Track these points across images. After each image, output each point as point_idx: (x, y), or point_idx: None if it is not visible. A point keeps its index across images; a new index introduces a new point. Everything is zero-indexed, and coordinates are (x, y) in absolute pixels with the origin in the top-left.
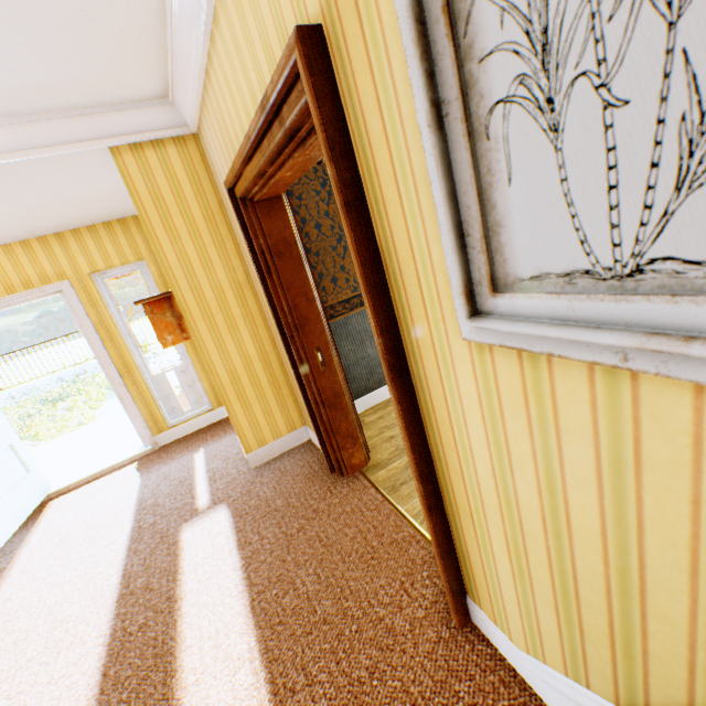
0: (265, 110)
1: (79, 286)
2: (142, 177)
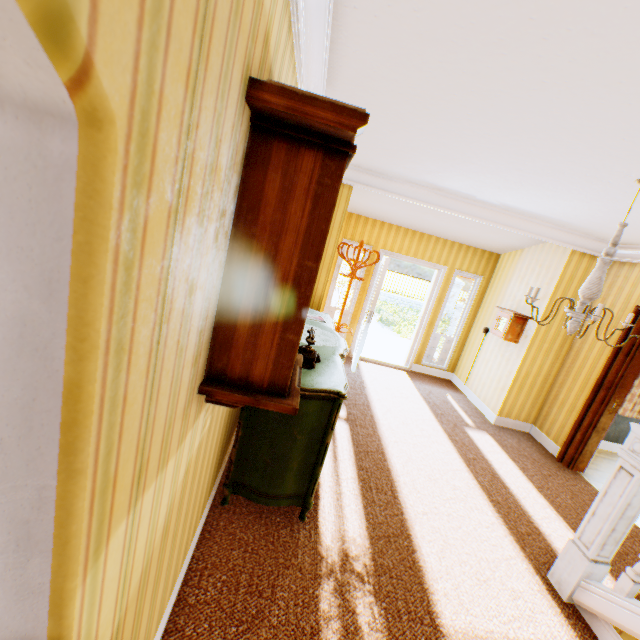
0: None
1: (447, 272)
2: (573, 267)
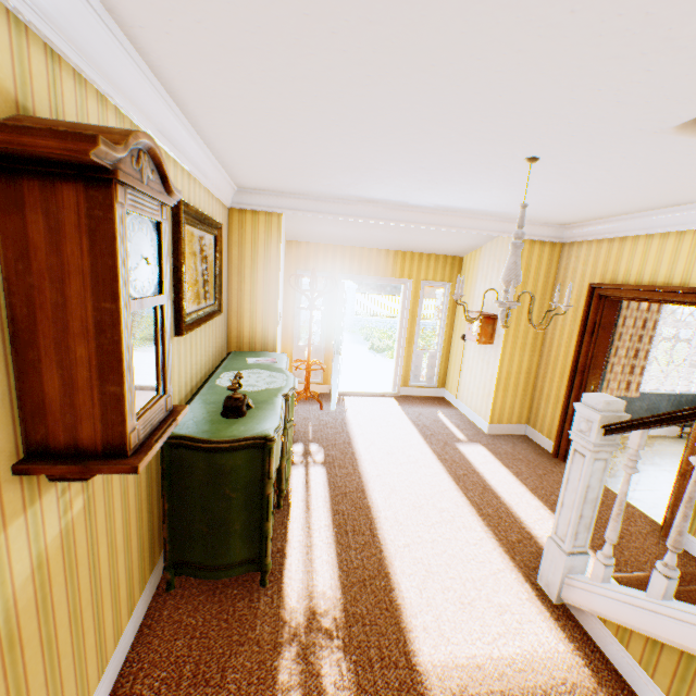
0: (692, 291)
1: (414, 284)
2: (526, 256)
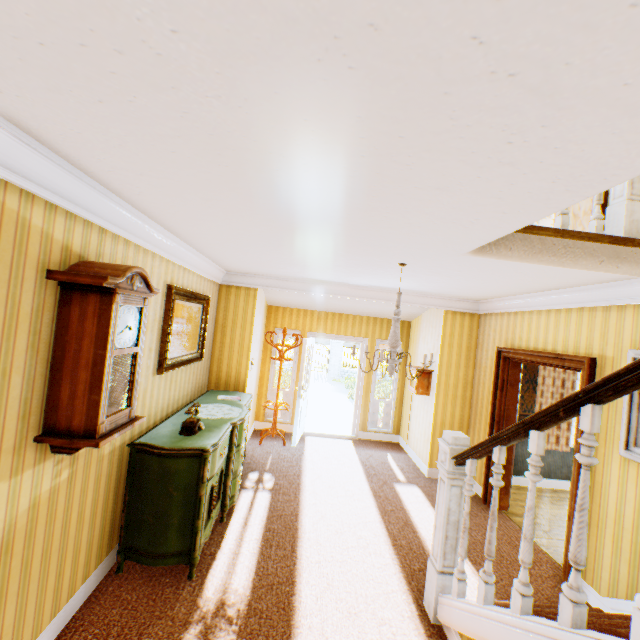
0: (557, 356)
1: (370, 342)
2: (450, 323)
